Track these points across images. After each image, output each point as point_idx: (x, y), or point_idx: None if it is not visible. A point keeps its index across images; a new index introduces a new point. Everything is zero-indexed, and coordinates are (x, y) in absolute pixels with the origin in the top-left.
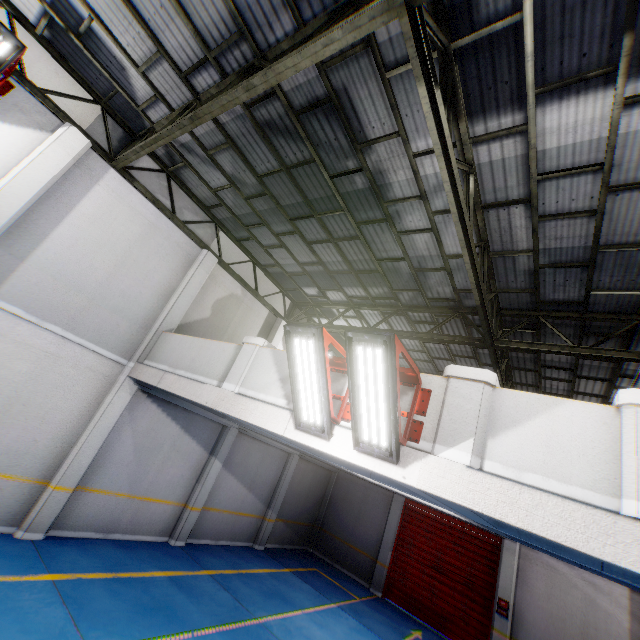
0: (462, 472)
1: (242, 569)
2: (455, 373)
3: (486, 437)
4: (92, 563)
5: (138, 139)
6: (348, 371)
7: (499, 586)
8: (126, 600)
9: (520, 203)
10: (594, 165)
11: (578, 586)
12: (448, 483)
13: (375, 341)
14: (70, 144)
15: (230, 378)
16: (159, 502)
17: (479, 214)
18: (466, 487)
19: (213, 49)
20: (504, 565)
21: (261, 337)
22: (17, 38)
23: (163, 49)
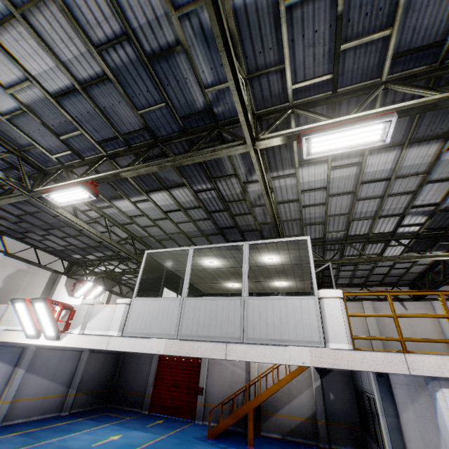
0: (76, 336)
1: (45, 426)
2: (82, 302)
3: (87, 322)
4: None
5: None
6: (35, 312)
7: (200, 382)
8: None
9: (131, 224)
10: (142, 215)
11: (229, 368)
12: (71, 341)
13: (39, 301)
14: None
15: (2, 323)
16: None
17: (120, 228)
18: (76, 341)
19: None
20: (202, 371)
21: (47, 288)
22: None
23: None
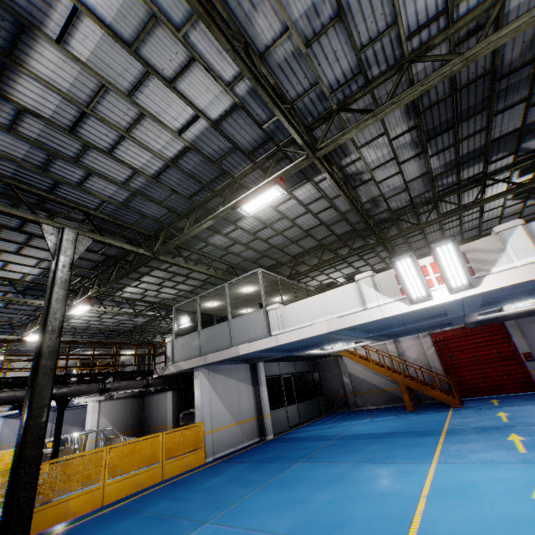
0: None
1: None
2: None
3: None
4: None
5: None
6: None
7: None
8: None
9: None
10: None
11: None
12: None
13: None
14: None
15: None
16: None
17: None
18: None
19: None
20: None
21: None
22: None
23: None
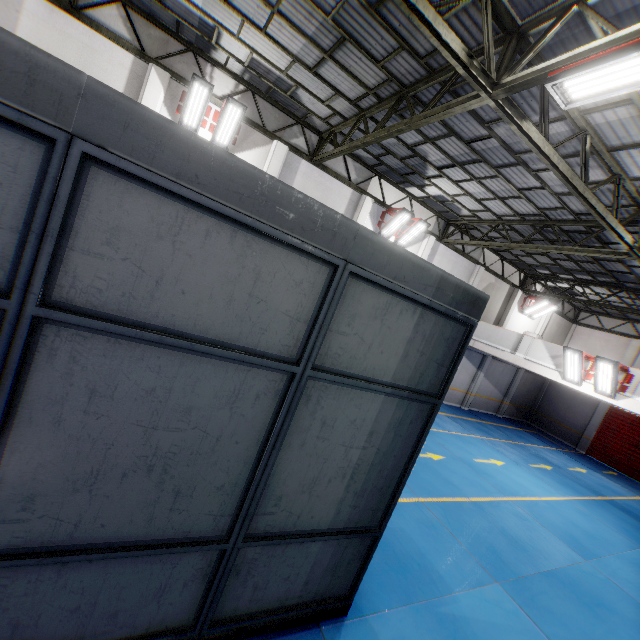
0: None
1: (499, 424)
2: None
3: None
4: (447, 411)
5: (455, 228)
6: (594, 368)
7: None
8: (470, 425)
9: None
10: None
11: None
12: (634, 408)
13: (608, 363)
14: (430, 244)
15: (519, 351)
16: (457, 390)
17: None
18: None
19: (521, 215)
20: None
21: (504, 303)
22: (428, 223)
23: (490, 211)
